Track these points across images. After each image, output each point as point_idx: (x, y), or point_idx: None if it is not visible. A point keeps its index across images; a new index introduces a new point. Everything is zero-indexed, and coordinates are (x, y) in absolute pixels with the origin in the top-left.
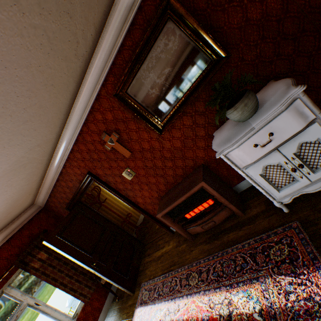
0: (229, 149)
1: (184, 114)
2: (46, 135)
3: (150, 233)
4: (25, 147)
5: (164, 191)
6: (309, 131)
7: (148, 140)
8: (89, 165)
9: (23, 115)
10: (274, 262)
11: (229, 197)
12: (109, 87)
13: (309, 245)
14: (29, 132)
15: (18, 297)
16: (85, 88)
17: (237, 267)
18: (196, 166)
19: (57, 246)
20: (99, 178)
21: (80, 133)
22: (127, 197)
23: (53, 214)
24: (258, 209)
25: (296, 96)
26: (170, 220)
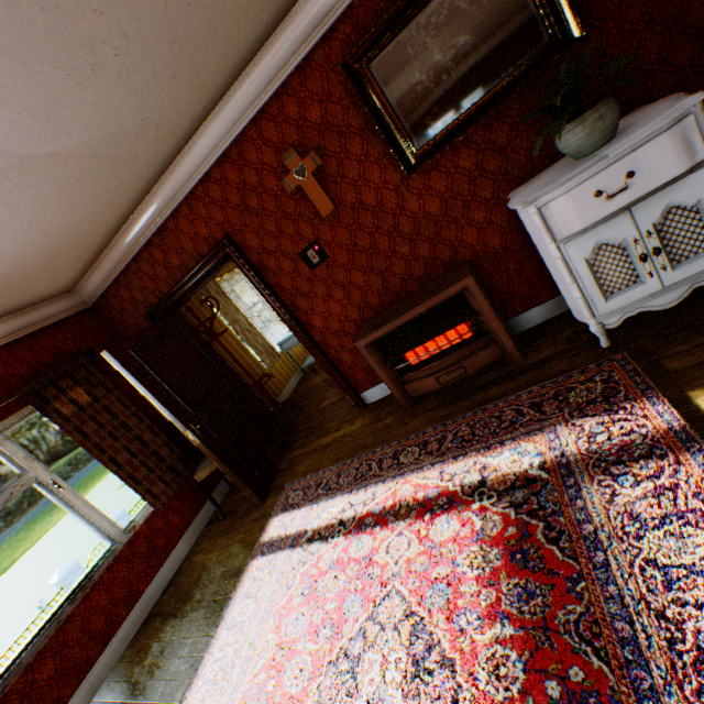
0: (551, 194)
1: (465, 143)
2: (179, 111)
3: (306, 416)
4: (140, 111)
5: (375, 309)
6: (690, 182)
7: (377, 186)
8: (233, 220)
9: (180, 21)
10: (574, 407)
11: (504, 326)
12: (335, 46)
13: (640, 377)
14: (164, 76)
15: (19, 460)
16: (287, 32)
17: (504, 424)
18: (454, 263)
19: (131, 369)
20: (246, 256)
21: (238, 139)
22: (293, 312)
23: (109, 327)
24: (552, 350)
25: (689, 109)
26: (379, 360)
